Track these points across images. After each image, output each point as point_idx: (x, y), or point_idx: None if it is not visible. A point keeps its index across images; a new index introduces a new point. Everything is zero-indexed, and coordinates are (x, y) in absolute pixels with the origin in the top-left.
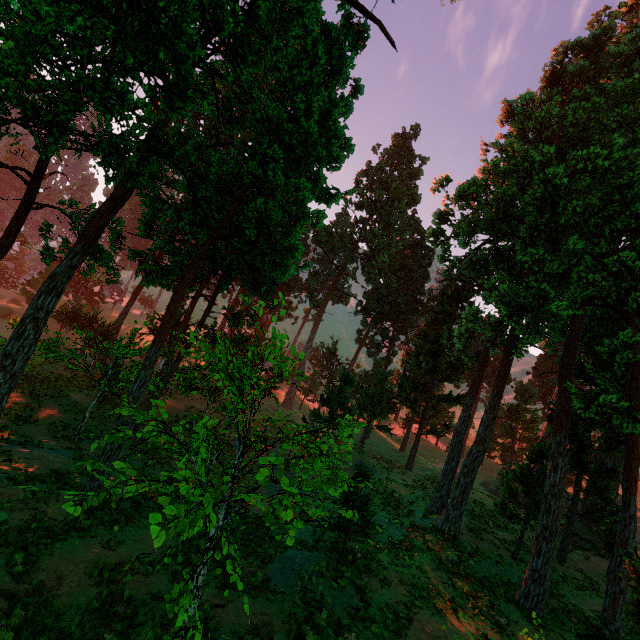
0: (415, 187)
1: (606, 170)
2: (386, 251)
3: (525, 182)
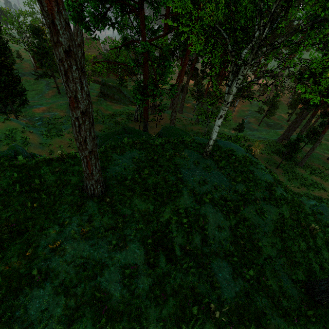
0: None
1: None
2: None
3: None
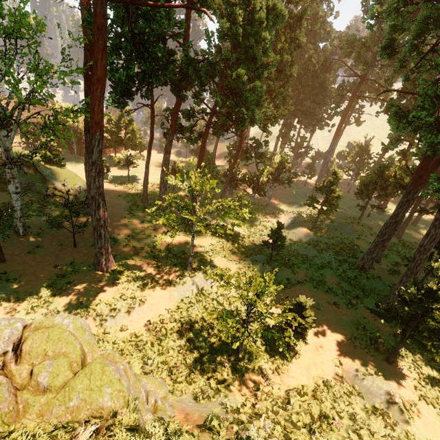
0: None
1: None
2: None
3: None
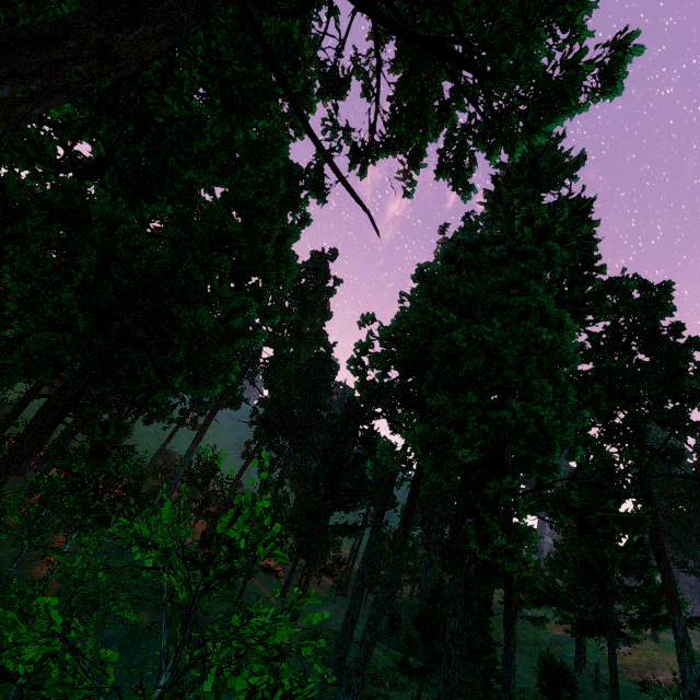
0: (327, 303)
1: (490, 343)
2: (294, 361)
3: (432, 334)
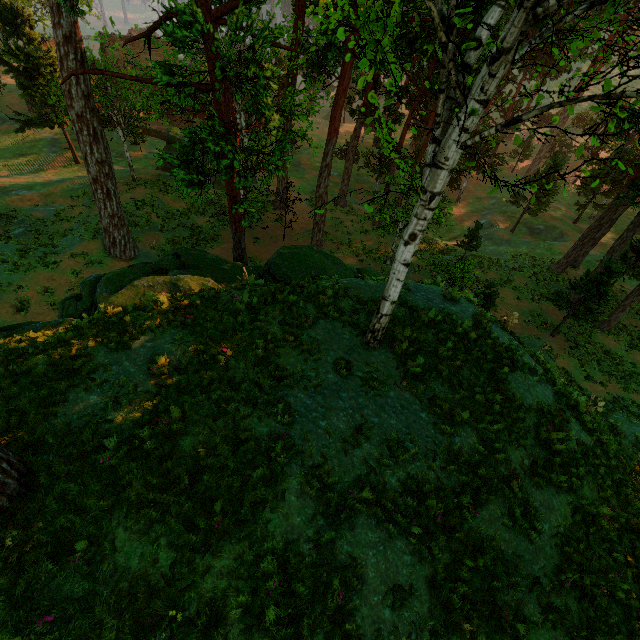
0: None
1: None
2: None
3: None
